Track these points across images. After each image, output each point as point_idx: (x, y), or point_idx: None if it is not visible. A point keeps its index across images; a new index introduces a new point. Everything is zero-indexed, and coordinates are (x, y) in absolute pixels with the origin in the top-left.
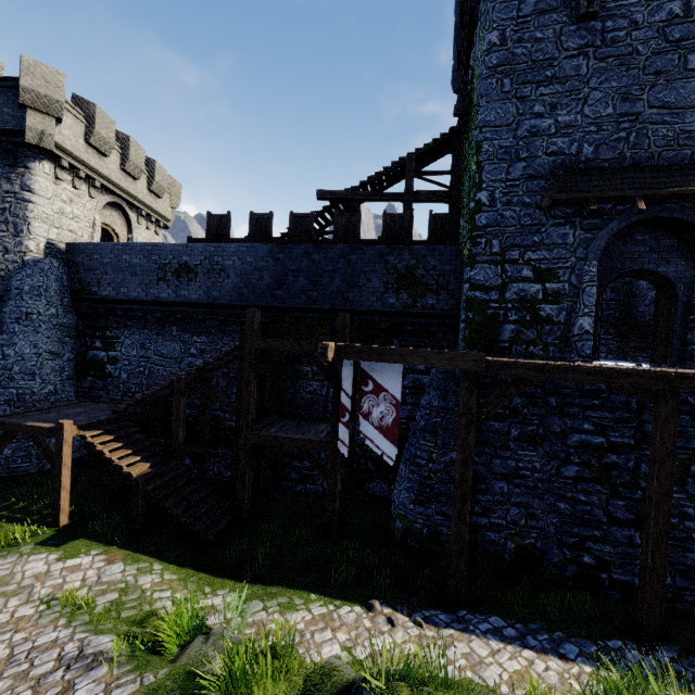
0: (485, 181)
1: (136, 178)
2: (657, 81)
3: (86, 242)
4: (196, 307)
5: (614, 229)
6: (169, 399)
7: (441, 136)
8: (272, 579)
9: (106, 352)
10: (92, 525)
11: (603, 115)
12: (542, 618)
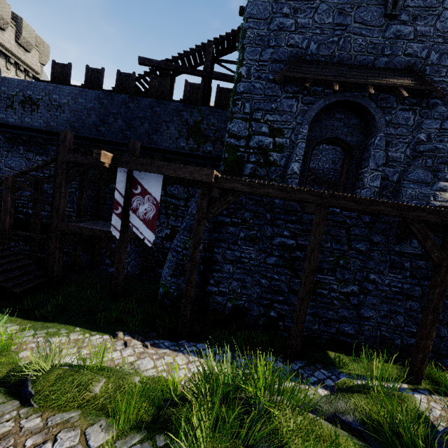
0: (246, 59)
1: (2, 28)
2: (362, 4)
3: None
4: (37, 133)
5: (321, 105)
6: (16, 201)
7: (232, 31)
8: (53, 318)
9: None
10: None
11: (326, 22)
12: (233, 345)
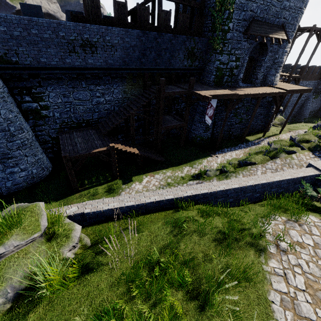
0: (233, 19)
1: None
2: None
3: None
4: (98, 70)
5: (254, 45)
6: (90, 121)
7: None
8: (188, 161)
9: (37, 103)
10: (126, 173)
11: None
12: (229, 146)
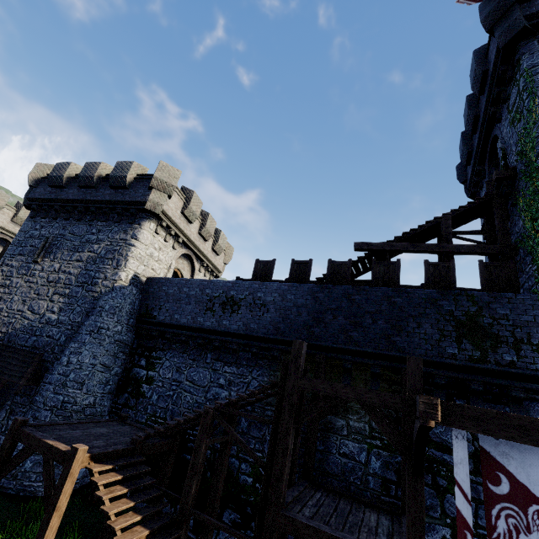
0: None
1: (206, 240)
2: None
3: (160, 277)
4: (233, 337)
5: None
6: (188, 431)
7: (476, 199)
8: None
9: (147, 371)
10: None
11: None
12: None
